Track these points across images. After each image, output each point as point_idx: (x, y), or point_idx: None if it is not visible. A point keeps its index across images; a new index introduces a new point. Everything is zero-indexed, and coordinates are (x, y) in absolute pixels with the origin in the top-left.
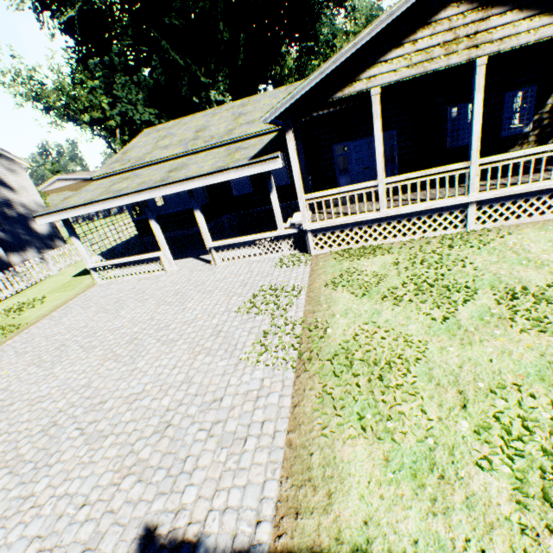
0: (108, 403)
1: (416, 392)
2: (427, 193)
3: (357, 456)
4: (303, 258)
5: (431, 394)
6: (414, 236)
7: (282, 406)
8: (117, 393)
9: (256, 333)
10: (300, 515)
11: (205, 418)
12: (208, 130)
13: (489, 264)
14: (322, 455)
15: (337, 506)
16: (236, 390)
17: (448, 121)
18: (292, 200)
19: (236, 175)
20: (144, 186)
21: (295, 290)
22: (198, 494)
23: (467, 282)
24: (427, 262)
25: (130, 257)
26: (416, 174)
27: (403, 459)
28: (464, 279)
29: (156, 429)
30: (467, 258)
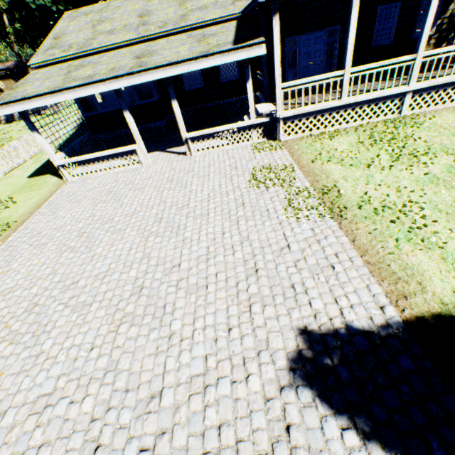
0: (182, 265)
1: (436, 220)
2: (379, 83)
3: (422, 261)
4: (275, 144)
5: (446, 219)
6: (362, 122)
7: (343, 243)
8: (184, 258)
9: (278, 200)
10: (408, 297)
11: (285, 260)
12: (154, 15)
13: (432, 138)
14: (397, 264)
15: (429, 288)
16: (295, 239)
17: (376, 20)
18: (240, 96)
19: (221, 61)
20: (120, 71)
21: (287, 168)
22: (322, 303)
23: (424, 151)
24: (384, 140)
25: (104, 152)
26: (375, 64)
27: (454, 256)
28: (420, 149)
29: (248, 274)
30: (413, 135)
